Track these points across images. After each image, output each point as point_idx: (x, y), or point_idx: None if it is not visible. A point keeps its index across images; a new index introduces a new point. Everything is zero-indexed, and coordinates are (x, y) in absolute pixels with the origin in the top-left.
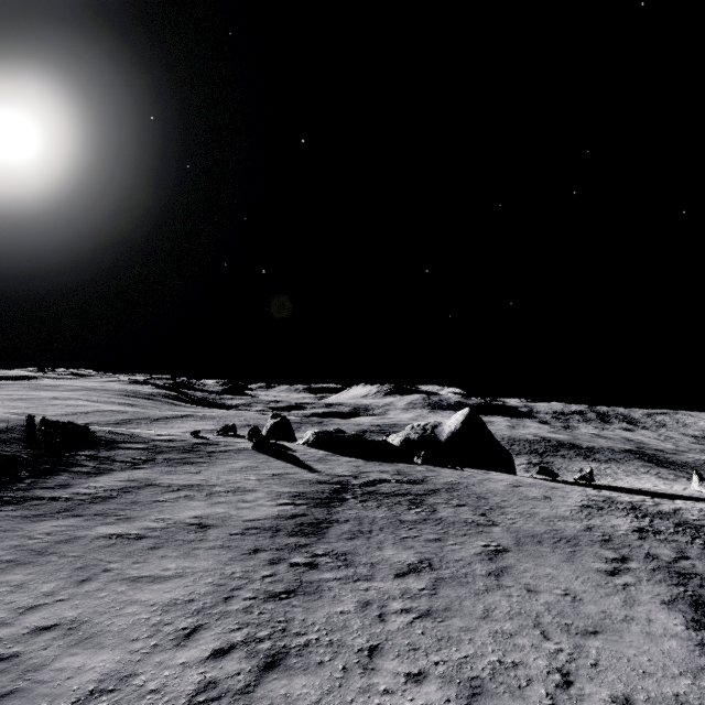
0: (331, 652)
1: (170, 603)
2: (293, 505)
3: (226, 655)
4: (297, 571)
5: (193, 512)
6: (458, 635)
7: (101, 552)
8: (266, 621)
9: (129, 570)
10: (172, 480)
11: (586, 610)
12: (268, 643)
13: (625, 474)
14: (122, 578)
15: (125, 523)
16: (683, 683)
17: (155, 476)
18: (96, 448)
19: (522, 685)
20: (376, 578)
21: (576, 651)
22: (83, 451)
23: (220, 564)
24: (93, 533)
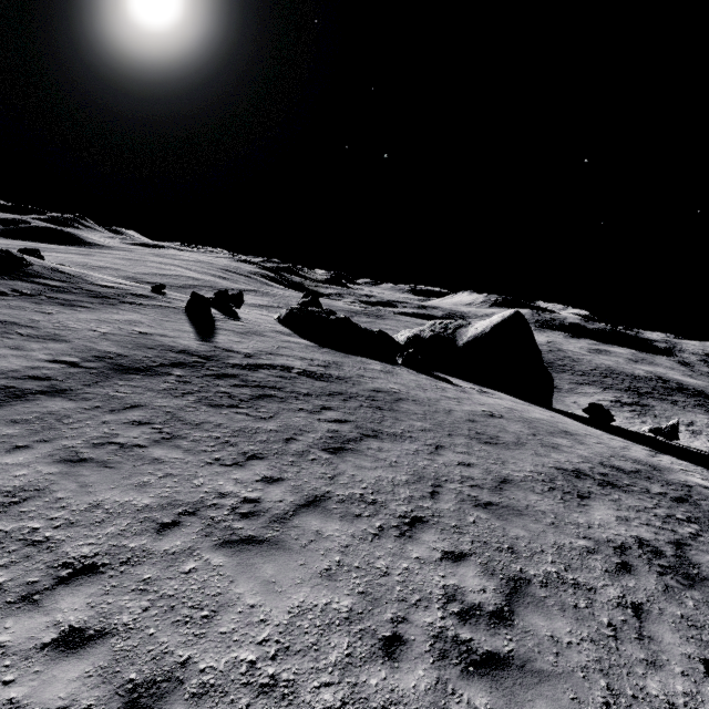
0: None
1: None
2: (69, 365)
3: None
4: None
5: None
6: None
7: None
8: None
9: None
10: None
11: None
12: None
13: None
14: None
15: None
16: None
17: None
18: None
19: None
20: None
21: None
22: None
23: None
24: None
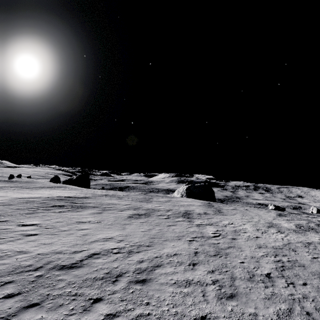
0: None
1: None
2: None
3: None
4: None
5: None
6: None
7: None
8: None
9: None
10: None
11: None
12: None
13: None
14: None
15: None
16: None
17: None
18: None
19: None
20: None
21: None
22: None
23: None
24: None
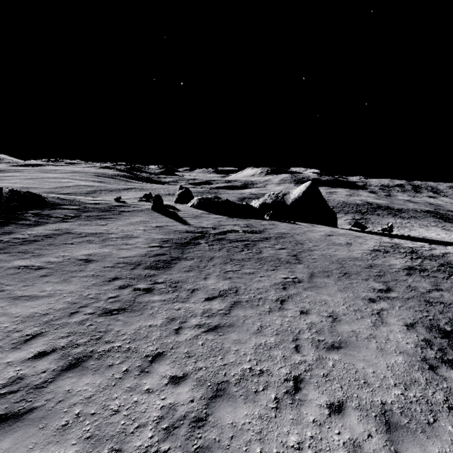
0: (123, 357)
1: (30, 315)
2: (160, 247)
3: (44, 357)
4: (136, 294)
5: (86, 251)
6: (229, 346)
7: (6, 278)
8: (90, 331)
9: (17, 291)
10: (84, 230)
11: (340, 329)
12: (81, 349)
13: (419, 226)
14: (8, 297)
15: (35, 258)
16: (394, 393)
17: (74, 227)
18: (42, 209)
19: (259, 390)
20: (190, 301)
21: (316, 363)
22: (32, 210)
23: (83, 288)
24: (9, 265)
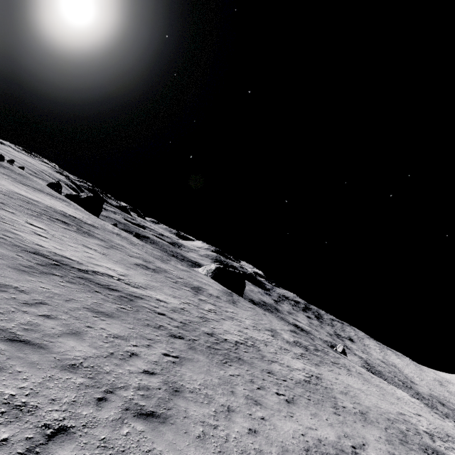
0: None
1: None
2: None
3: None
4: None
5: None
6: None
7: None
8: None
9: None
10: None
11: None
12: None
13: None
14: None
15: None
16: None
17: None
18: None
19: None
20: None
21: None
22: None
23: None
24: None
